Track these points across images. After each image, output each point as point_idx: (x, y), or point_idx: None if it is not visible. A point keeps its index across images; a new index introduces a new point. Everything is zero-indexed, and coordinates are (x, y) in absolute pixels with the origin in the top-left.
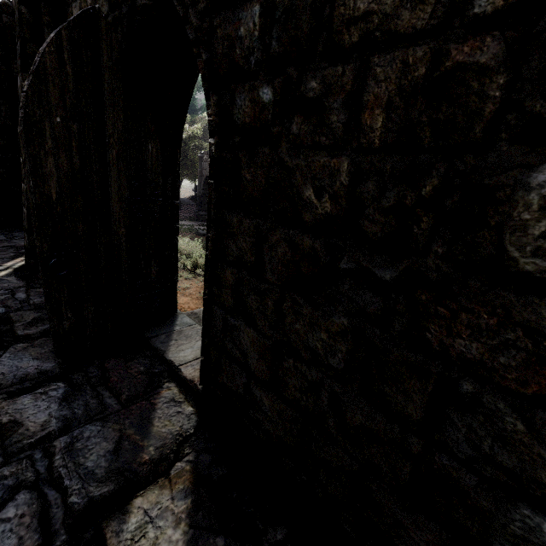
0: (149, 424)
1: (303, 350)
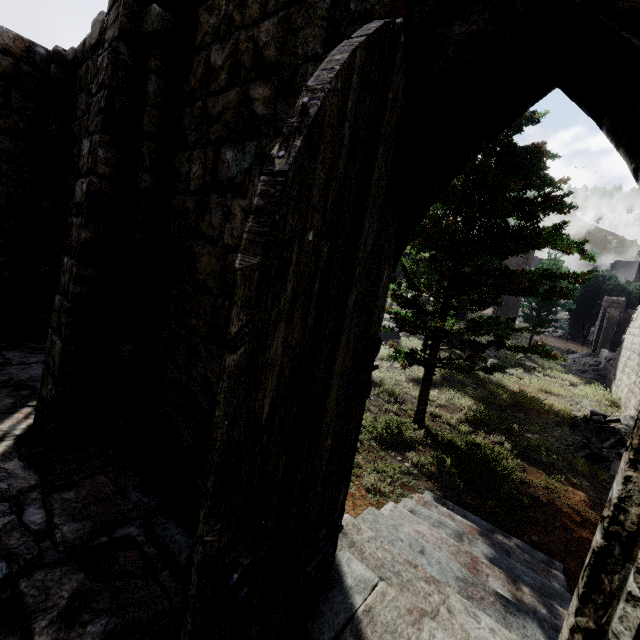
0: None
1: None
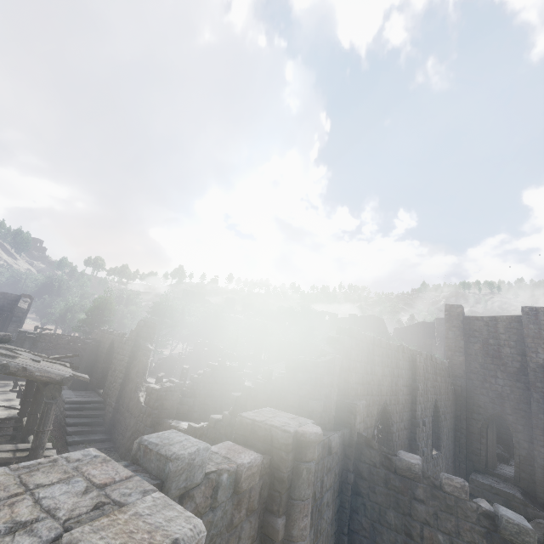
0: None
1: None
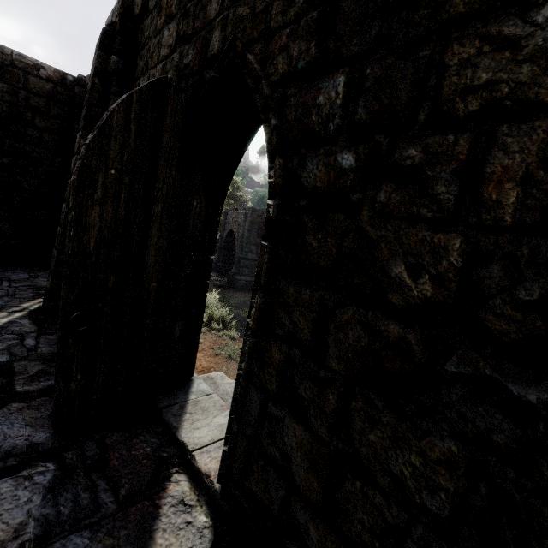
0: (150, 540)
1: (379, 472)
